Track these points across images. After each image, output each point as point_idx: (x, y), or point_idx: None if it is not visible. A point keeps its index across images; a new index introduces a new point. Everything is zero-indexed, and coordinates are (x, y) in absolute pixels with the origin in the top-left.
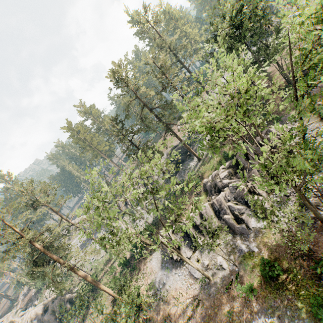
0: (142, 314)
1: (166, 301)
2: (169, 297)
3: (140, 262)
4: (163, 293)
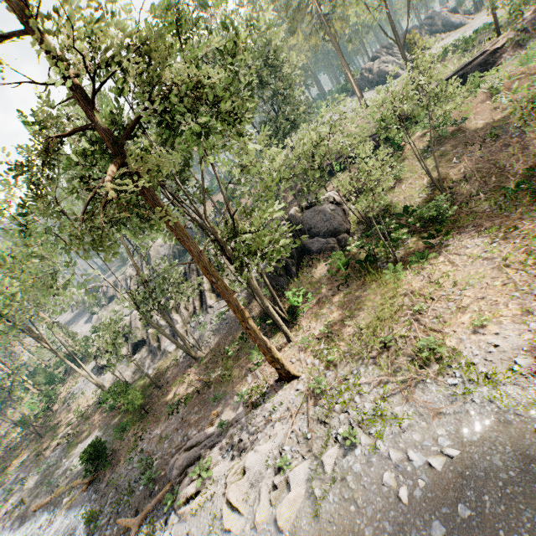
0: (49, 414)
1: (71, 406)
2: (76, 403)
3: (84, 362)
4: (74, 399)
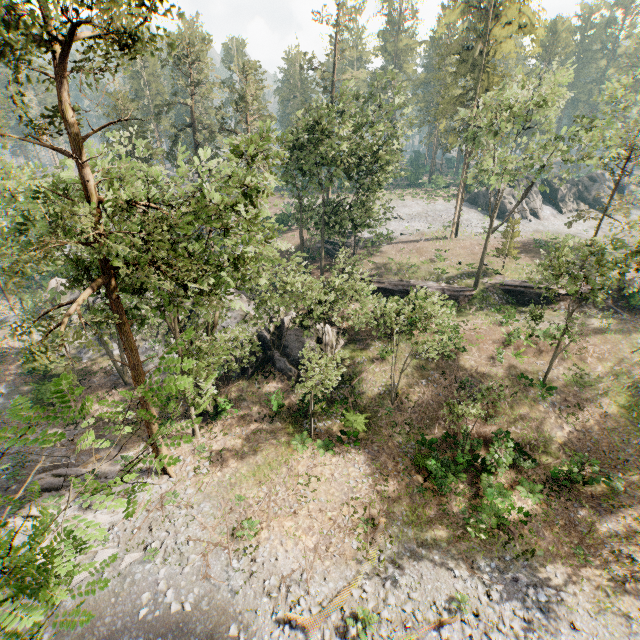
0: None
1: None
2: (5, 332)
3: (37, 289)
4: (5, 326)
